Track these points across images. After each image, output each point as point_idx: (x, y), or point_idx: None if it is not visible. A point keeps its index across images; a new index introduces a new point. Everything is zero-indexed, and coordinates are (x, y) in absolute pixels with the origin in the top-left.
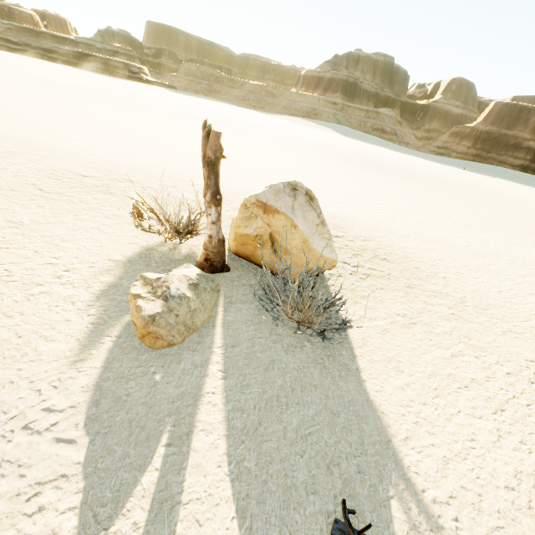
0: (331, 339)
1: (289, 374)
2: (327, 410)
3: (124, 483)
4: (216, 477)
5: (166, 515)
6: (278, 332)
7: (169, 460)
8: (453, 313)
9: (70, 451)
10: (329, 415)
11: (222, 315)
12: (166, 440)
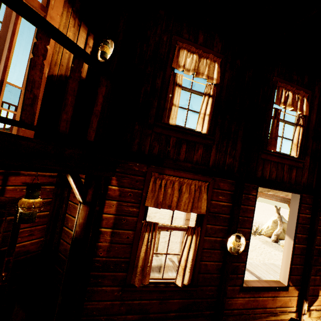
0: None
1: None
2: None
3: None
4: None
5: None
6: None
7: None
8: None
9: None
10: None
11: None
12: None
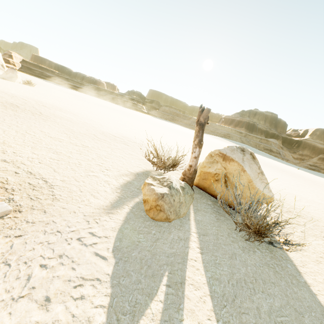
0: (275, 253)
1: (249, 267)
2: (290, 306)
3: (138, 302)
4: None
5: None
6: (233, 236)
7: (169, 297)
8: None
9: (103, 264)
10: (294, 312)
11: (193, 215)
12: (166, 281)
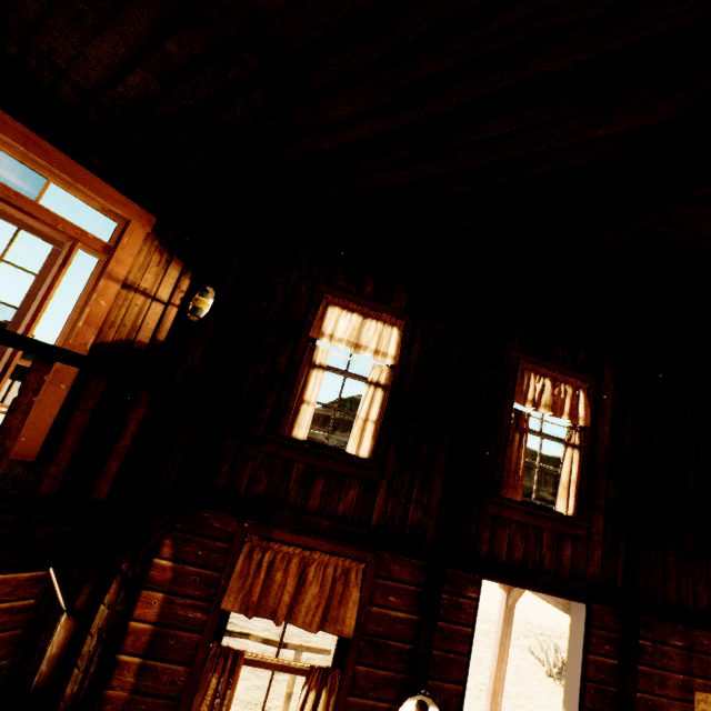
0: None
1: None
2: None
3: None
4: None
5: None
6: None
7: None
8: None
9: None
10: None
11: None
12: None
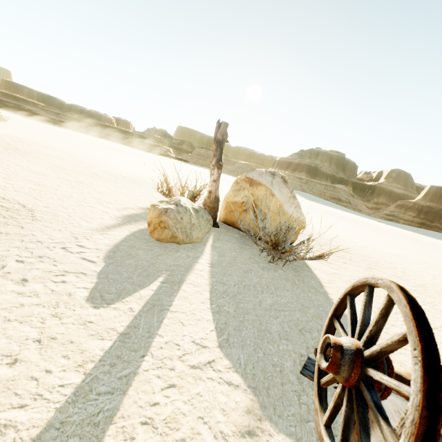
0: (301, 273)
1: (264, 279)
2: (298, 303)
3: (127, 289)
4: (199, 307)
5: (156, 312)
6: (256, 259)
7: (162, 289)
8: (414, 289)
9: (91, 265)
10: (300, 306)
11: (212, 242)
12: (162, 280)
